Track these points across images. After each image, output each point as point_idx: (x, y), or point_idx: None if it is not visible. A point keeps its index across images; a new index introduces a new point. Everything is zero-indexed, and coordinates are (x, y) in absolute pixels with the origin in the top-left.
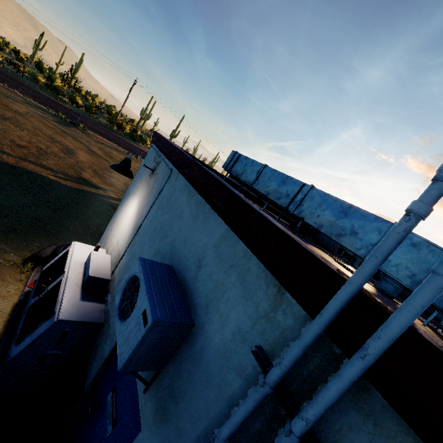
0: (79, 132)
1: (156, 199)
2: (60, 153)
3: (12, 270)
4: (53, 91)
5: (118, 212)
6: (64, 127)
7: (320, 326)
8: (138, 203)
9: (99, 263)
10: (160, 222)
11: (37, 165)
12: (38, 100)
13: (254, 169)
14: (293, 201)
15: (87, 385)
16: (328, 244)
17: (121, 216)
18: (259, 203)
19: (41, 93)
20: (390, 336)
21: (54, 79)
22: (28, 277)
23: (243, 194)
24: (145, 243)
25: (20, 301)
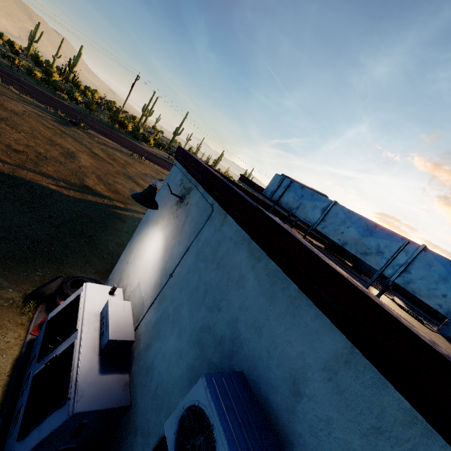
0: (79, 132)
1: (193, 241)
2: (61, 157)
3: (11, 312)
4: (51, 87)
5: (135, 240)
6: (64, 127)
7: None
8: (163, 239)
9: (119, 317)
10: (205, 281)
11: (36, 173)
12: (35, 97)
13: (316, 204)
14: (392, 262)
15: None
16: (368, 270)
17: (140, 248)
18: (290, 222)
19: (38, 89)
20: None
21: (51, 74)
22: (30, 319)
23: (273, 214)
24: (183, 305)
25: (21, 355)
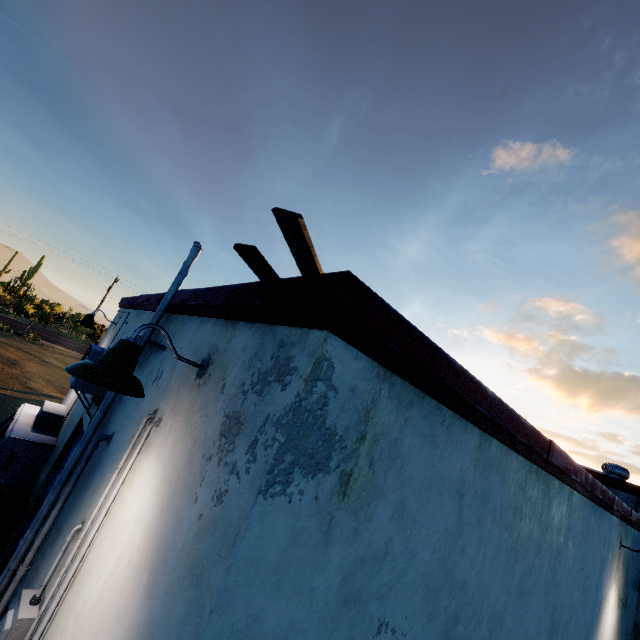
0: (27, 343)
1: (115, 337)
2: None
3: None
4: None
5: None
6: (5, 339)
7: (160, 306)
8: None
9: (53, 407)
10: None
11: None
12: None
13: None
14: None
15: (32, 498)
16: None
17: None
18: None
19: None
20: (171, 293)
21: None
22: None
23: None
24: None
25: None
